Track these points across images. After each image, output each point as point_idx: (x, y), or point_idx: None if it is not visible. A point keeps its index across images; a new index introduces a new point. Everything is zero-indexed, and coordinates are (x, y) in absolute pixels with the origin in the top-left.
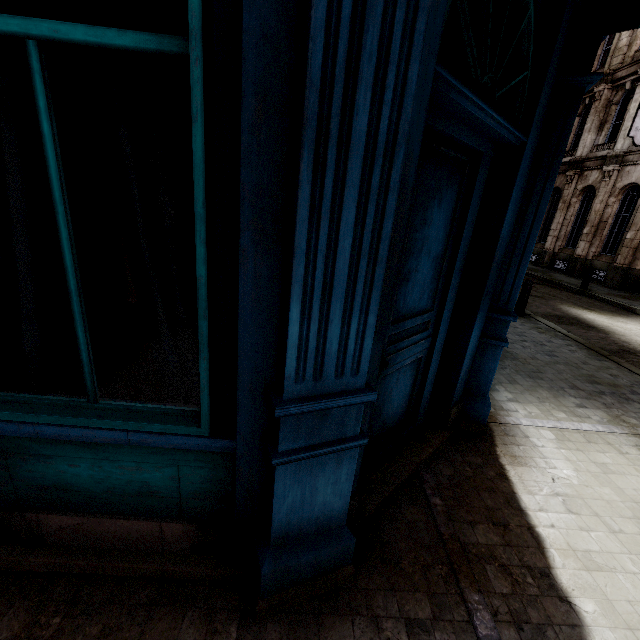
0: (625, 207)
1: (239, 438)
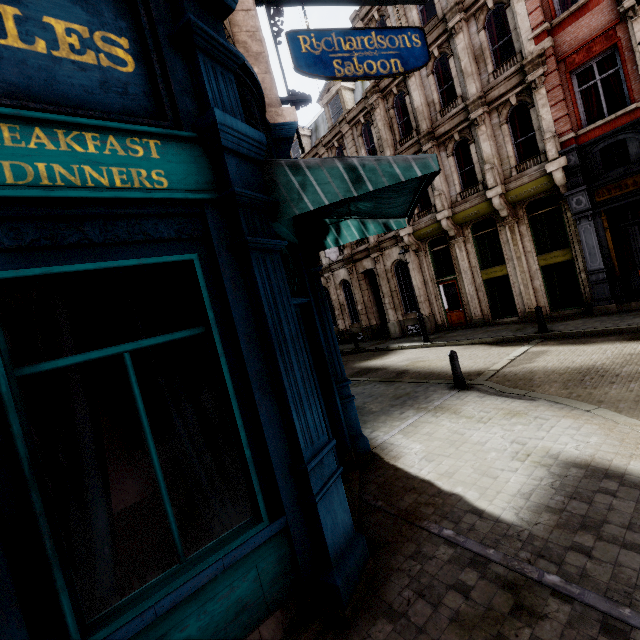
0: (347, 293)
1: (287, 511)
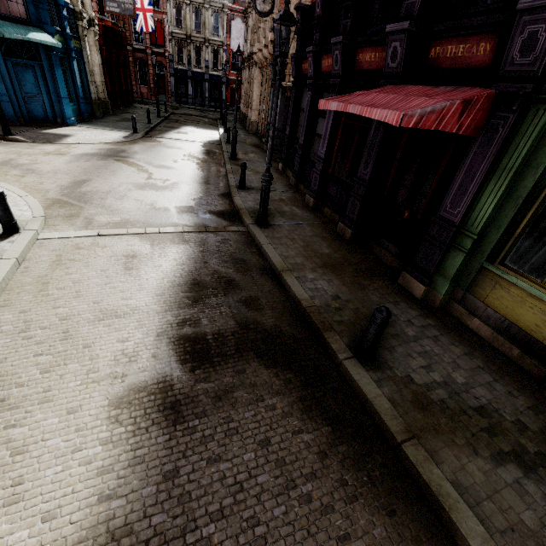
0: None
1: None
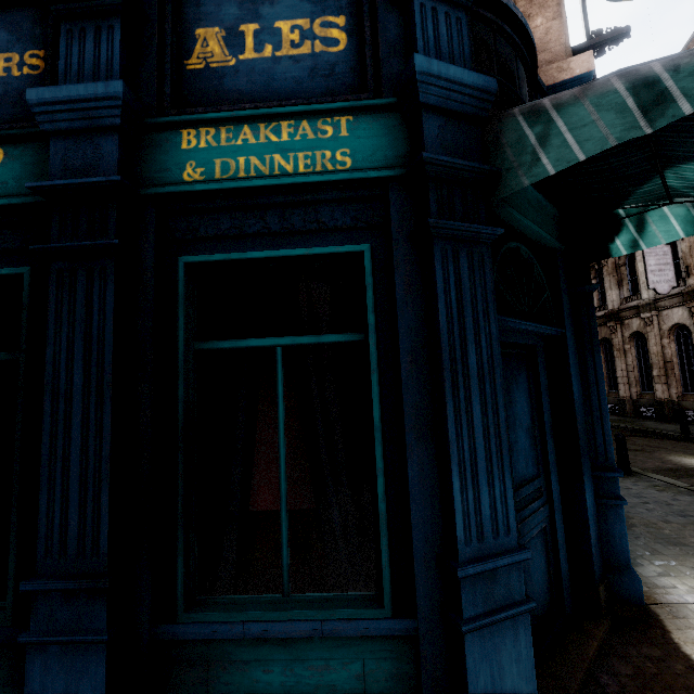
0: (683, 345)
1: (420, 615)
